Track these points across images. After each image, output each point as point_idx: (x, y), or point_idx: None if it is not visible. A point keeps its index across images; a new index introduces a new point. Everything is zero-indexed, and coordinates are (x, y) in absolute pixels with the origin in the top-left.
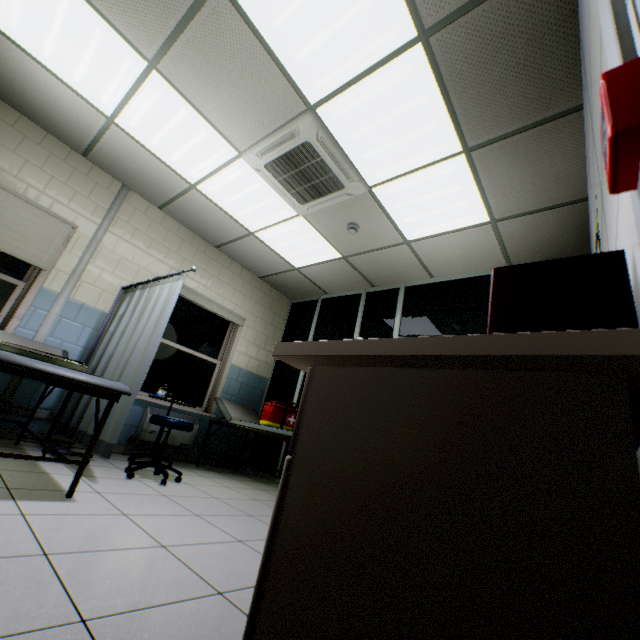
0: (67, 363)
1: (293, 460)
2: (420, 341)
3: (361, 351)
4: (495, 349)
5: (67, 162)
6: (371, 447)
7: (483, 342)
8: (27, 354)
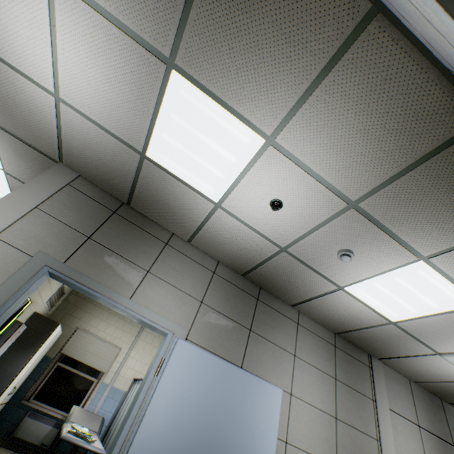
0: (87, 439)
1: None
2: None
3: None
4: None
5: (123, 319)
6: None
7: None
8: (76, 435)
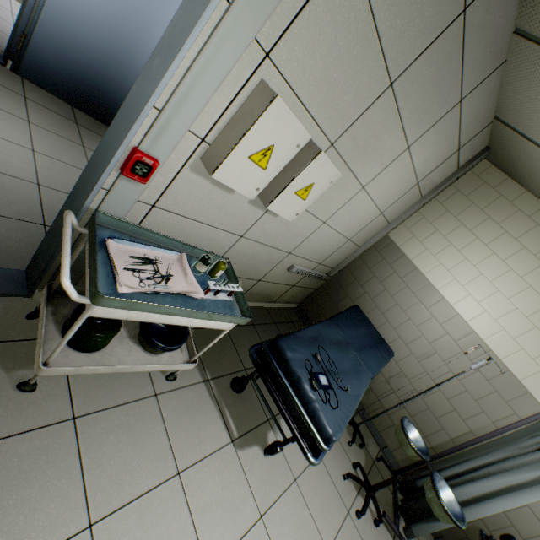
0: None
1: None
2: None
3: None
4: None
5: None
6: None
7: None
8: None
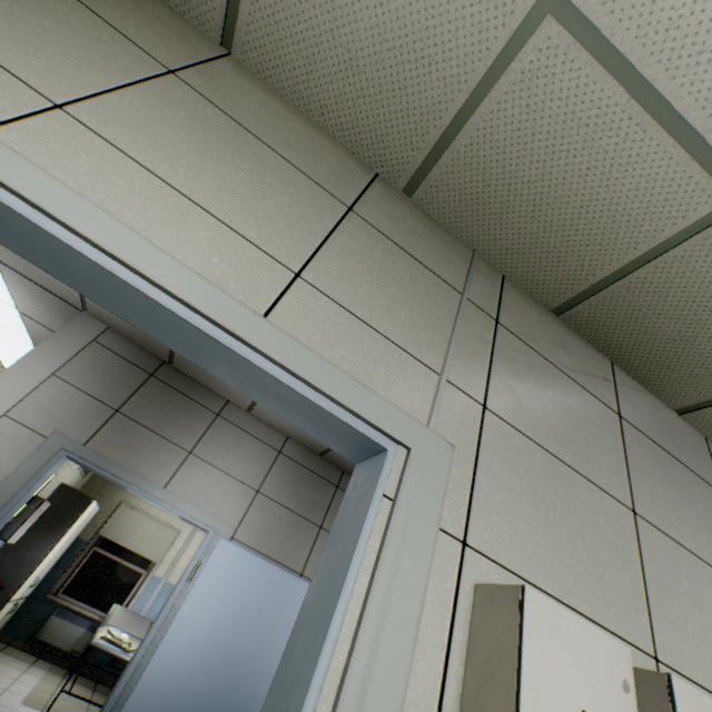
0: (125, 647)
1: None
2: None
3: None
4: None
5: None
6: None
7: None
8: (111, 642)
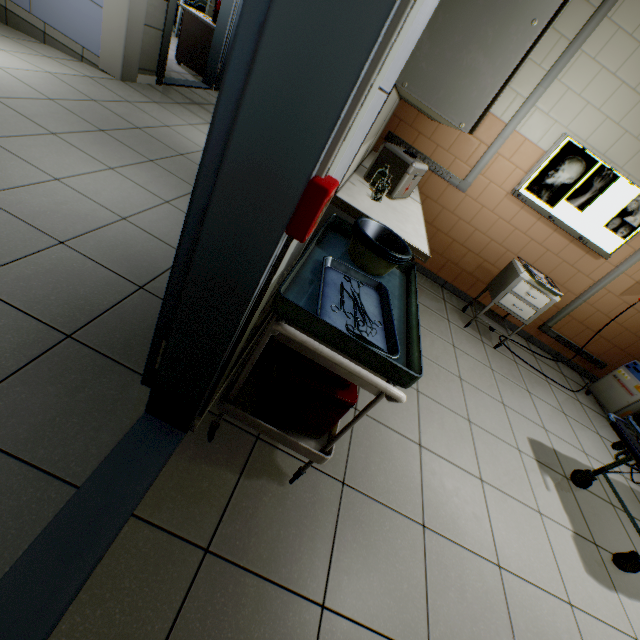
0: None
1: (182, 28)
2: (201, 19)
3: (194, 15)
4: (208, 25)
5: None
6: (194, 30)
7: (207, 23)
8: None
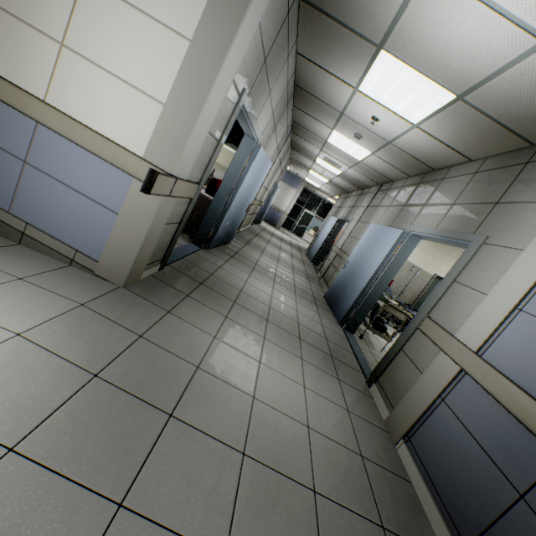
0: None
1: None
2: None
3: None
4: (203, 196)
5: None
6: None
7: (202, 195)
8: None
